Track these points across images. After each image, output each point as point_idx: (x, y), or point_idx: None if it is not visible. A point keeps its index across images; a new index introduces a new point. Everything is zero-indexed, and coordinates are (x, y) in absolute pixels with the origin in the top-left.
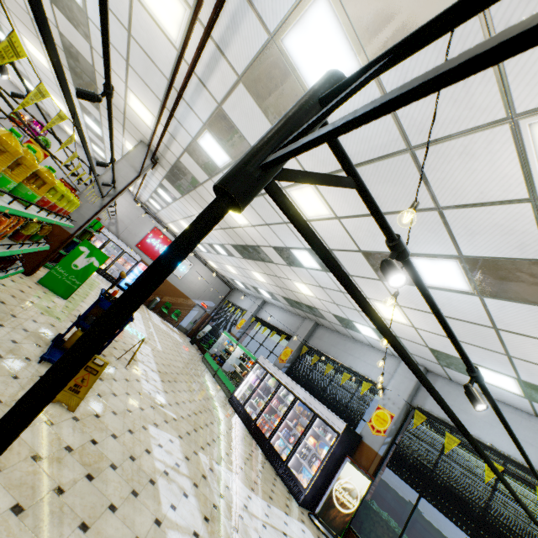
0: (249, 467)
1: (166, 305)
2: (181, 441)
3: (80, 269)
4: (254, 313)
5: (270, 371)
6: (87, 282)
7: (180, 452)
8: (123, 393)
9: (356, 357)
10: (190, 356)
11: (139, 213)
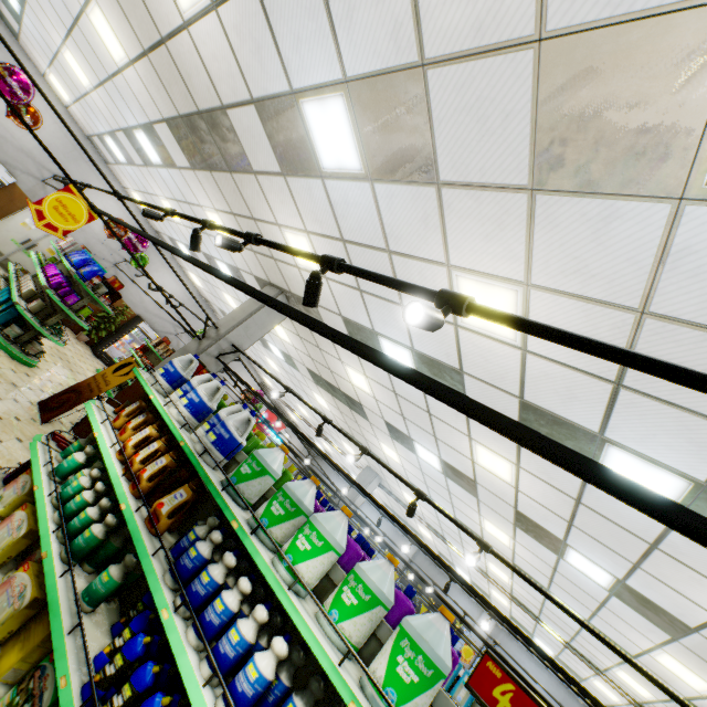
0: None
1: None
2: None
3: None
4: None
5: None
6: None
7: None
8: None
9: (449, 595)
10: None
11: None
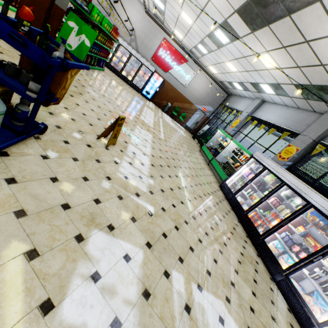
0: (241, 279)
1: (175, 109)
2: (147, 254)
3: (74, 50)
4: (249, 113)
5: (268, 168)
6: (111, 84)
7: (135, 282)
8: (76, 178)
9: None
10: (190, 147)
11: (150, 26)
